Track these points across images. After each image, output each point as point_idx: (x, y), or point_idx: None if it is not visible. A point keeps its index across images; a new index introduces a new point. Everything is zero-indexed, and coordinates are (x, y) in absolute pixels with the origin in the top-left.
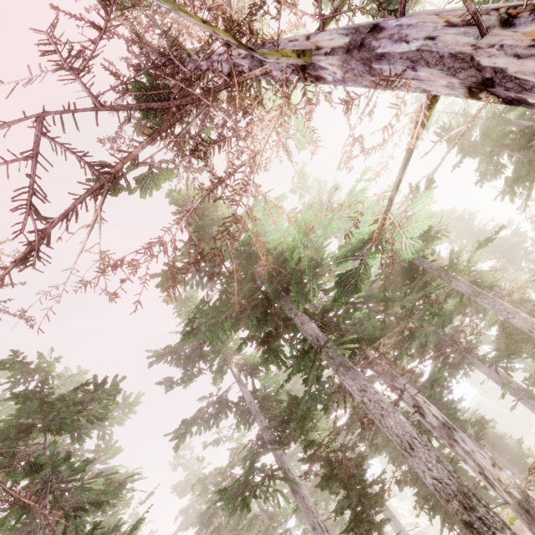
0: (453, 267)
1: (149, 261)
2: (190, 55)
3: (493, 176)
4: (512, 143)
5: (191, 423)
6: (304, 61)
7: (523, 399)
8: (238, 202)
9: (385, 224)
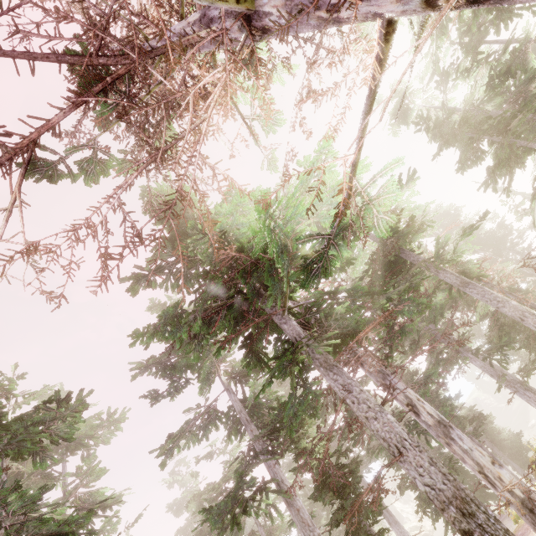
0: (440, 258)
1: (74, 246)
2: (147, 39)
3: (474, 163)
4: (490, 128)
5: (178, 437)
6: (246, 8)
7: (519, 392)
8: (183, 177)
9: (351, 194)
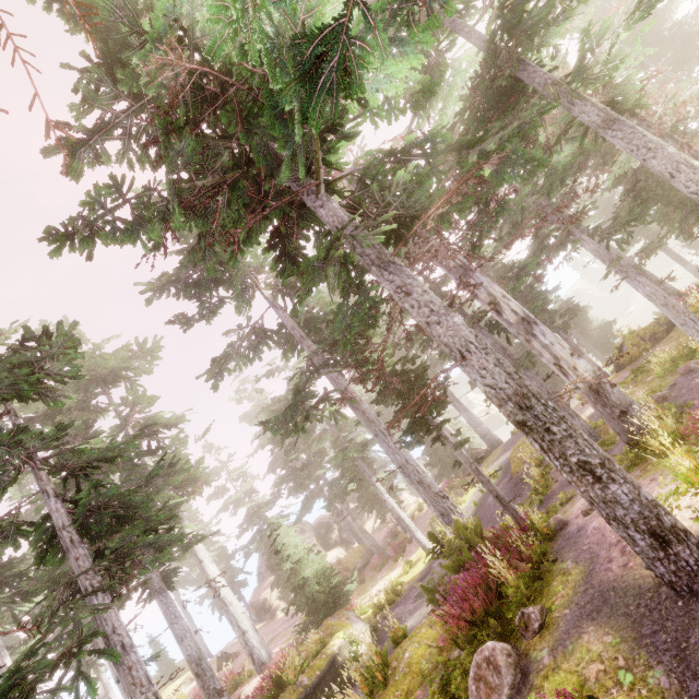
0: (582, 74)
1: None
2: None
3: None
4: None
5: (225, 361)
6: None
7: (630, 277)
8: None
9: None
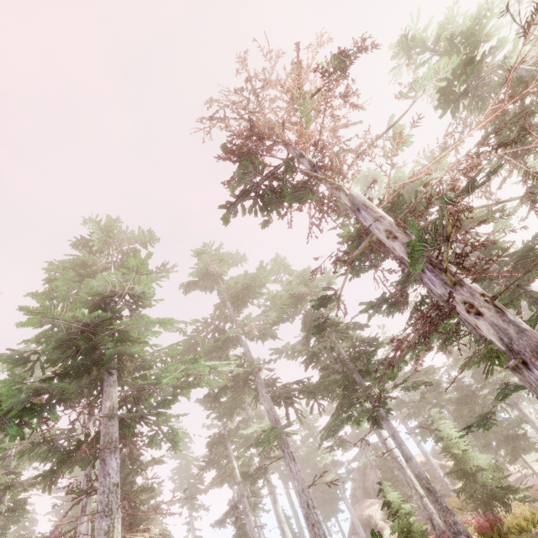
0: None
1: None
2: None
3: None
4: None
5: None
6: None
7: None
8: None
9: None
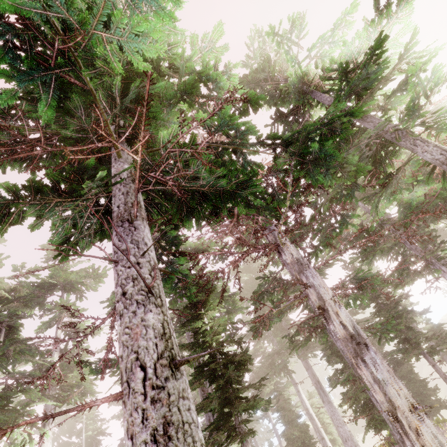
0: (418, 114)
1: None
2: None
3: None
4: None
5: None
6: None
7: None
8: None
9: None
